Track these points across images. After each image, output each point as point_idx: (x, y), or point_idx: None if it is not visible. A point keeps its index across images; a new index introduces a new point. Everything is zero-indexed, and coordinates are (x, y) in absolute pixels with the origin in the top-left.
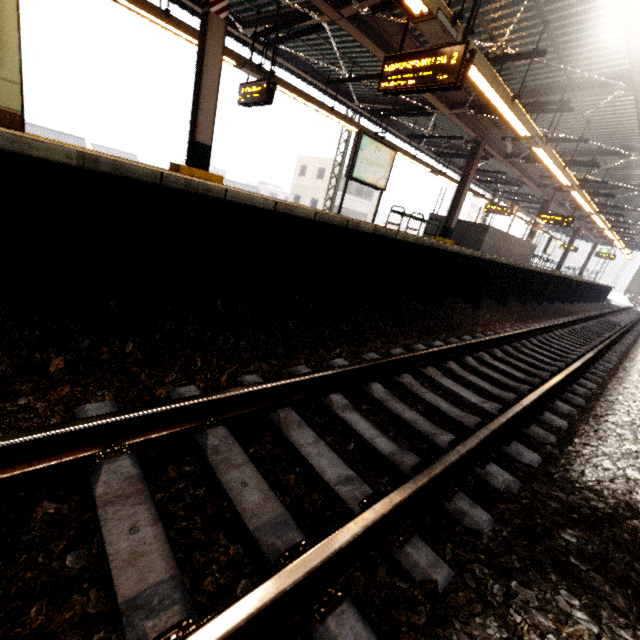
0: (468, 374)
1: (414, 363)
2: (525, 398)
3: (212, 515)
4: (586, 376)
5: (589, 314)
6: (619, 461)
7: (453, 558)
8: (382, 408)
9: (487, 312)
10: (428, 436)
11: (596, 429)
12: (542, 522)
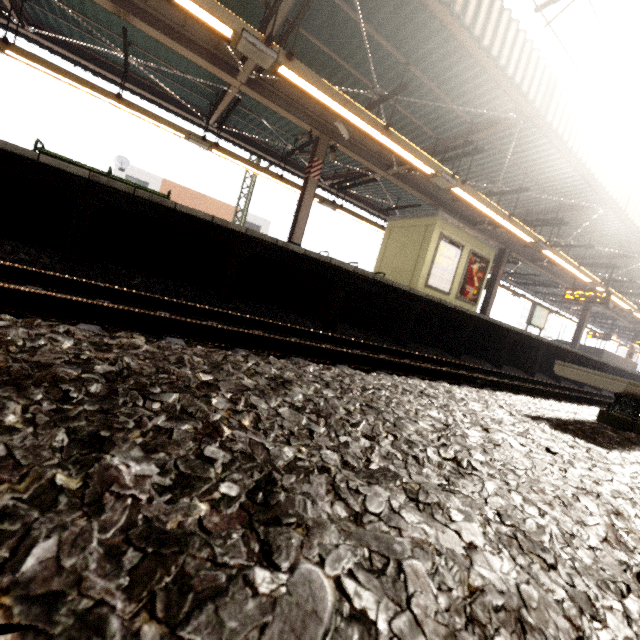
0: None
1: None
2: None
3: None
4: None
5: None
6: None
7: None
8: None
9: None
10: None
11: None
12: None
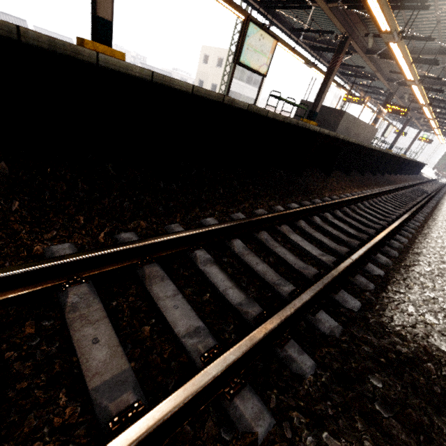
0: (314, 231)
1: (272, 222)
2: (355, 253)
3: (59, 372)
4: (401, 232)
5: (407, 183)
6: (420, 307)
7: (276, 405)
8: (240, 261)
9: (335, 180)
10: (273, 286)
11: (405, 278)
12: (356, 366)
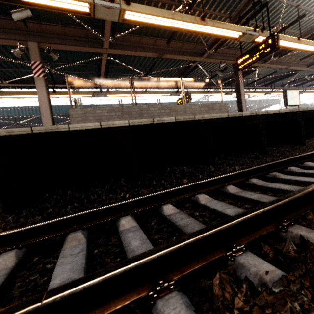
0: None
1: None
2: None
3: None
4: None
5: None
6: None
7: None
8: None
9: None
10: None
11: None
12: None
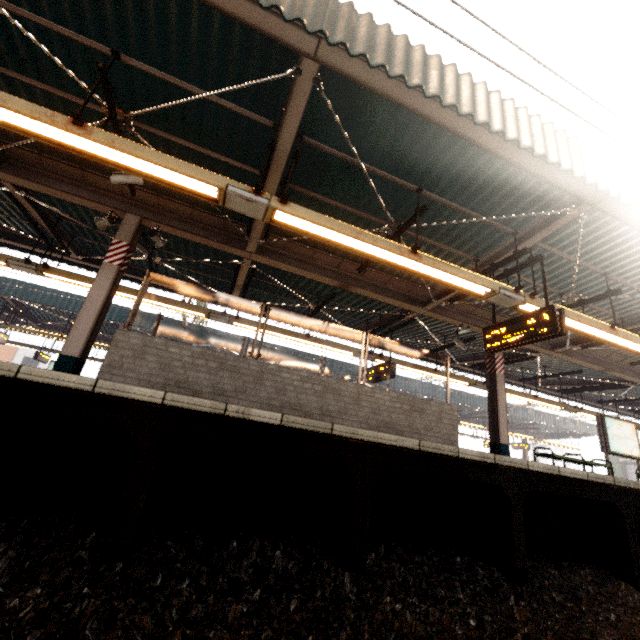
0: None
1: None
2: None
3: None
4: None
5: None
6: None
7: None
8: None
9: None
10: None
11: None
12: None
